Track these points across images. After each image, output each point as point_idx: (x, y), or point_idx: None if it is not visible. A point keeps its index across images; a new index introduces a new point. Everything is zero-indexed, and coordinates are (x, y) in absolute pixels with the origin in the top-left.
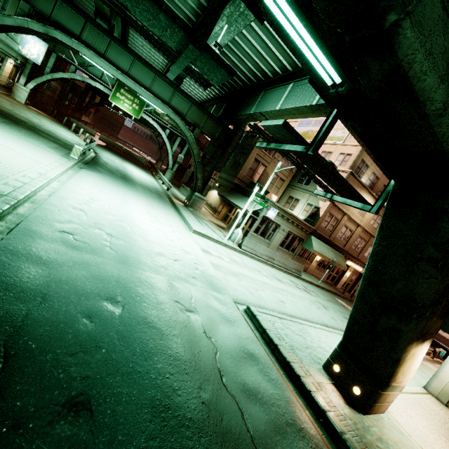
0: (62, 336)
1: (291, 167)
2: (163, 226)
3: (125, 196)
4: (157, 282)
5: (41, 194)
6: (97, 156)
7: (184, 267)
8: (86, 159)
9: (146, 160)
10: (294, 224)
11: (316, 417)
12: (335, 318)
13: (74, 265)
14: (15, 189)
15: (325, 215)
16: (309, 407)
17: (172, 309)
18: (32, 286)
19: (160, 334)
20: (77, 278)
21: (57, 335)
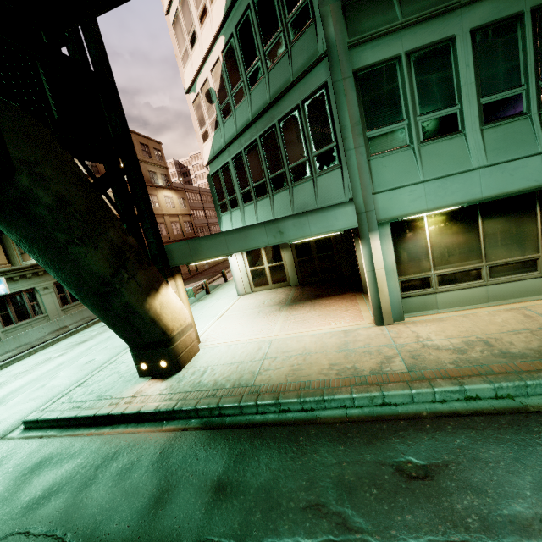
0: None
1: None
2: None
3: None
4: None
5: None
6: None
7: None
8: None
9: None
10: None
11: (138, 423)
12: None
13: None
14: None
15: None
16: (131, 423)
17: None
18: None
19: None
20: None
21: None
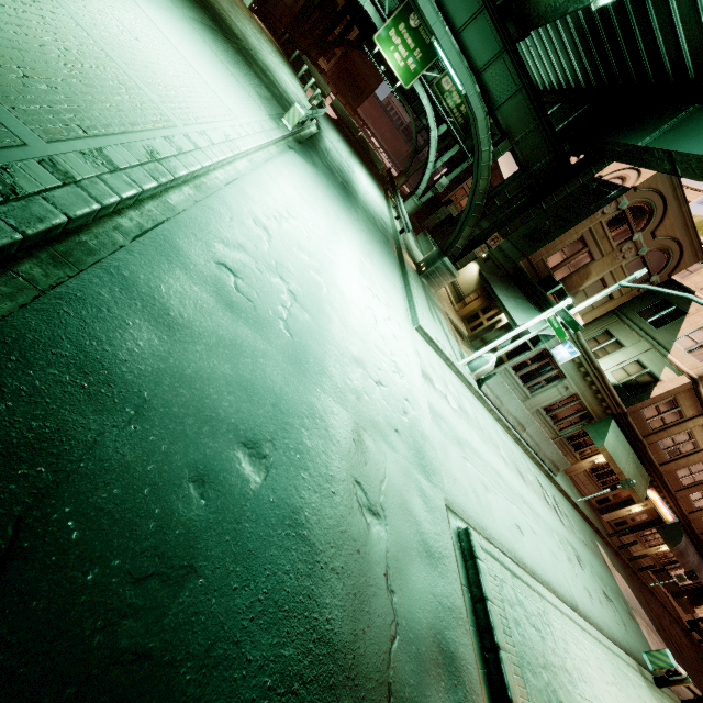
0: (137, 521)
1: (667, 290)
2: (377, 302)
3: (338, 222)
4: (338, 425)
5: (215, 176)
6: (319, 133)
7: (387, 403)
8: (302, 134)
9: (384, 166)
10: (592, 386)
11: None
12: (591, 593)
13: (216, 345)
14: (177, 154)
15: (663, 397)
16: None
17: (346, 500)
18: (129, 375)
19: (310, 562)
20: (212, 378)
21: (129, 517)
